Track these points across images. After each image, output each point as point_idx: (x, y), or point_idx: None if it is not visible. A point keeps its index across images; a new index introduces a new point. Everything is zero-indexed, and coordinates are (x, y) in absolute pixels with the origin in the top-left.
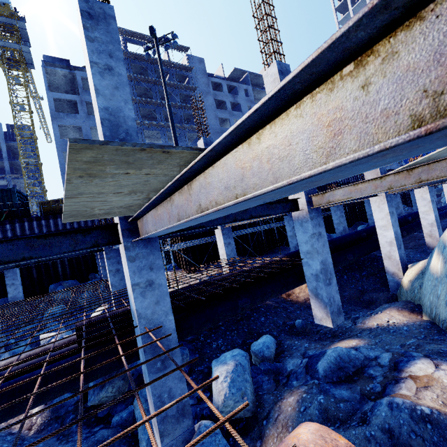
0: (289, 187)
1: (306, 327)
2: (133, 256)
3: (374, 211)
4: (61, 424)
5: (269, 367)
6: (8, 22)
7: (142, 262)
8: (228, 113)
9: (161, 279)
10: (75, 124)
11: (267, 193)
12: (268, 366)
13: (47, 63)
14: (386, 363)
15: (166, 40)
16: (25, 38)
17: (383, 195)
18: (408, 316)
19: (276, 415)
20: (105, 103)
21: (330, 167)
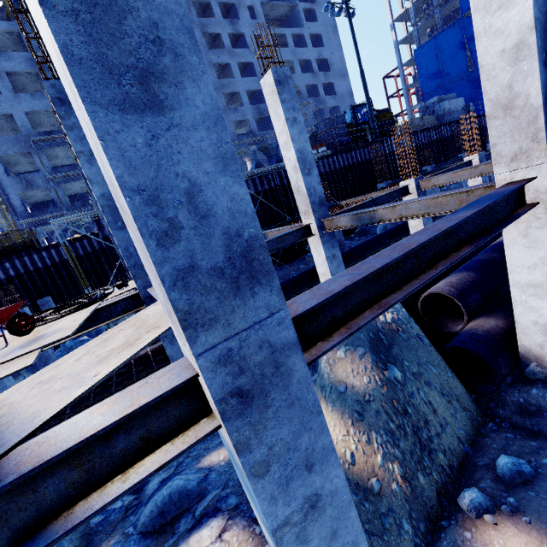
0: None
1: None
2: None
3: (313, 254)
4: None
5: None
6: None
7: None
8: (226, 54)
9: None
10: (1, 112)
11: None
12: None
13: None
14: (198, 513)
15: None
16: None
17: (317, 234)
18: None
19: None
20: None
21: None
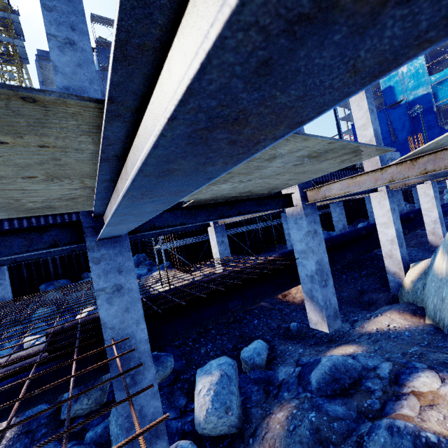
0: (187, 137)
1: (301, 331)
2: (98, 258)
3: (374, 208)
4: (31, 439)
5: (259, 375)
6: (1, 15)
7: (108, 264)
8: None
9: (132, 283)
10: None
11: (153, 151)
12: (259, 374)
13: (41, 58)
14: (386, 375)
15: None
16: (19, 31)
17: (384, 190)
18: (410, 319)
19: (264, 433)
20: (65, 82)
21: (214, 34)
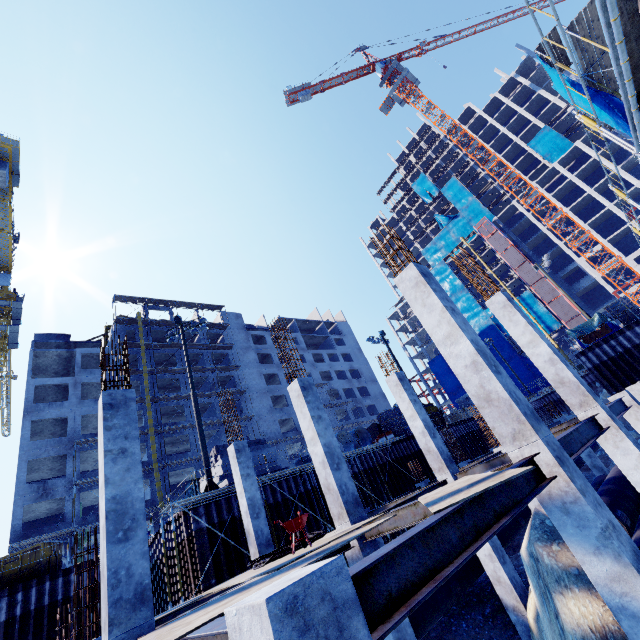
0: None
1: None
2: None
3: None
4: None
5: None
6: (1, 303)
7: None
8: (275, 367)
9: None
10: (58, 416)
11: None
12: None
13: (39, 343)
14: None
15: (194, 324)
16: (17, 316)
17: None
18: None
19: None
20: (114, 490)
21: None
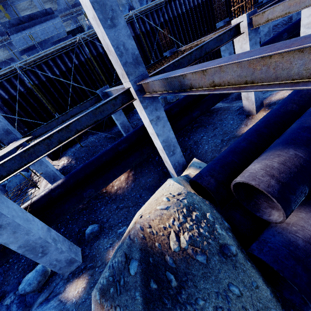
0: None
1: (87, 239)
2: None
3: (141, 116)
4: None
5: (29, 299)
6: None
7: None
8: None
9: None
10: None
11: None
12: (29, 298)
13: None
14: None
15: None
16: None
17: (137, 99)
18: None
19: None
20: None
21: None
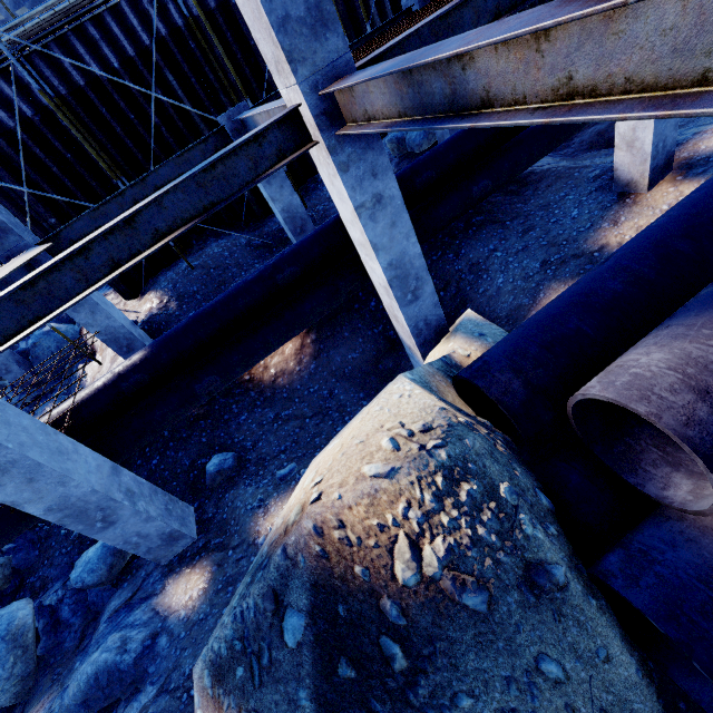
0: None
1: (211, 484)
2: None
3: (331, 194)
4: None
5: (95, 598)
6: None
7: None
8: None
9: None
10: None
11: None
12: (94, 597)
13: None
14: None
15: None
16: None
17: (321, 142)
18: None
19: None
20: None
21: None
